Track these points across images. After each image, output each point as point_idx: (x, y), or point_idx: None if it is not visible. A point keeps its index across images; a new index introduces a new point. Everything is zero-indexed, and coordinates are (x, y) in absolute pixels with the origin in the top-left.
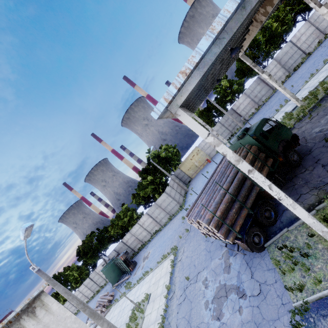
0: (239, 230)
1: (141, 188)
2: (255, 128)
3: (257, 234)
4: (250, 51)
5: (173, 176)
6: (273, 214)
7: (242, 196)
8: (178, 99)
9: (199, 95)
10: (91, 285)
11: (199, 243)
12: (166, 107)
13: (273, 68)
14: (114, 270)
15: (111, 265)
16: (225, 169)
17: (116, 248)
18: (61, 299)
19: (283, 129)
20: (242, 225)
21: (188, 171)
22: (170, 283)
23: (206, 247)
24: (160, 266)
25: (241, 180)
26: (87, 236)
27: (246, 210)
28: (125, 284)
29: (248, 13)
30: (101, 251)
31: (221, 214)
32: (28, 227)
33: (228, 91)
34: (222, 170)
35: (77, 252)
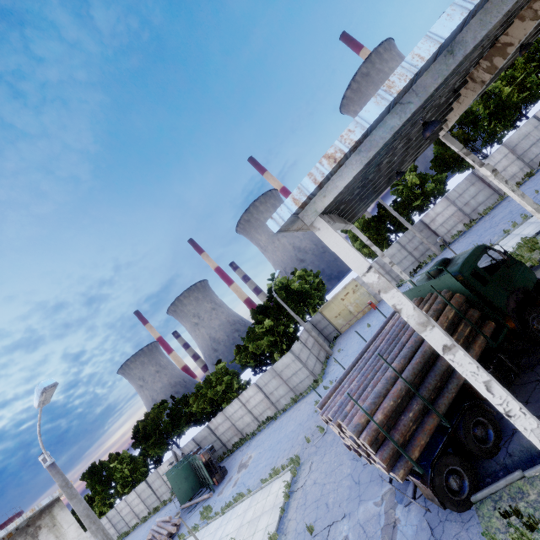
0: (419, 456)
1: (252, 338)
2: (462, 261)
3: (455, 472)
4: (461, 130)
5: (308, 324)
6: (492, 434)
7: (430, 387)
8: (318, 201)
9: (364, 194)
10: (147, 496)
11: (341, 460)
12: (295, 213)
13: (502, 160)
14: (187, 478)
15: (185, 466)
16: (400, 330)
17: (196, 436)
18: (96, 508)
19: (518, 268)
20: (426, 447)
21: (335, 319)
22: (279, 530)
23: (352, 471)
24: (266, 488)
25: (429, 356)
26: (155, 406)
27: (436, 418)
28: (201, 509)
29: (458, 61)
30: (173, 437)
31: (385, 419)
32: (48, 387)
33: (417, 192)
34: (394, 331)
35: (134, 432)
